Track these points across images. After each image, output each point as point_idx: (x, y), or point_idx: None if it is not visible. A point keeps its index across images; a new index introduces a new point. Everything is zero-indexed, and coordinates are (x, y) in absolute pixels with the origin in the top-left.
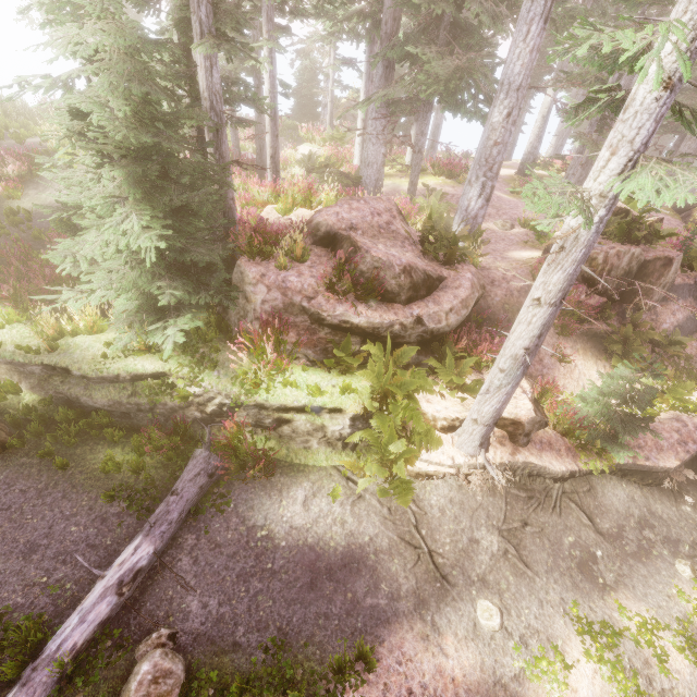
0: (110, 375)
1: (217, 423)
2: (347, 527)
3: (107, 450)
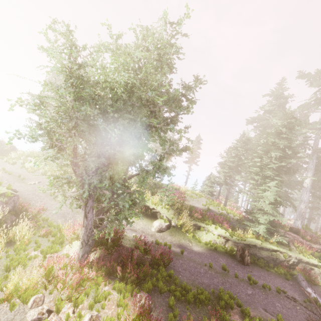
0: (268, 248)
1: (291, 268)
2: None
3: (270, 269)
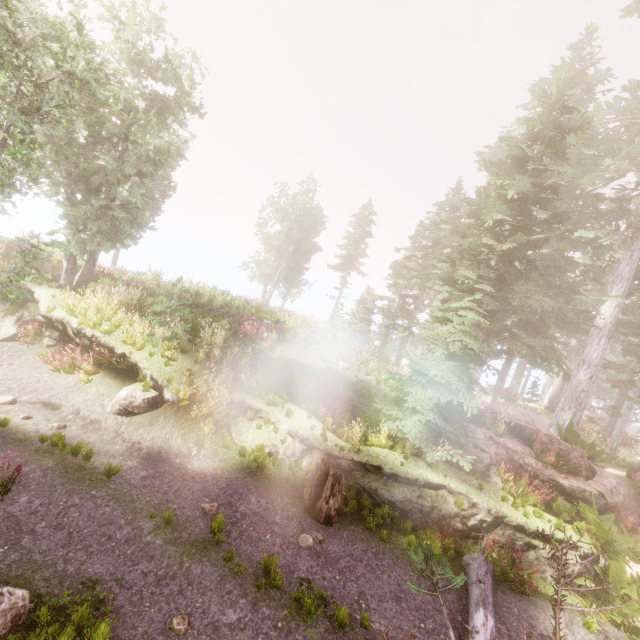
0: (412, 477)
1: (471, 537)
2: None
3: (400, 536)
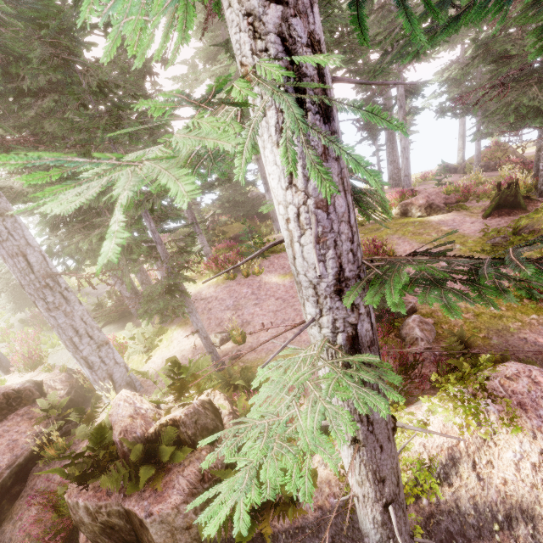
0: None
1: None
2: None
3: None
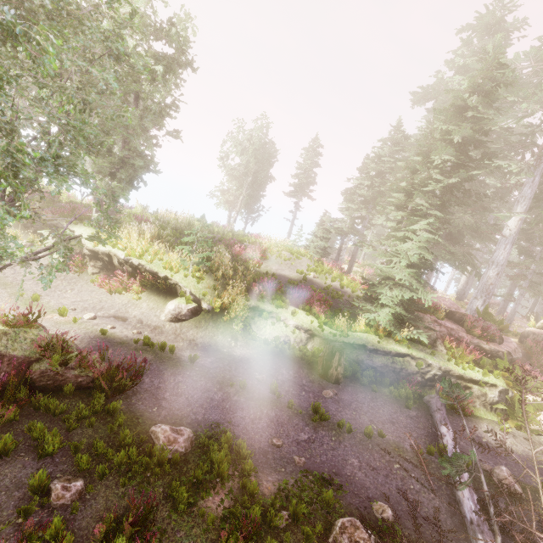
0: (387, 350)
1: (427, 385)
2: (519, 447)
3: (383, 388)
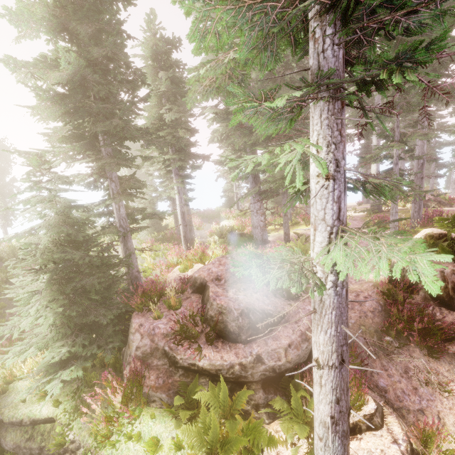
0: (17, 420)
1: None
2: None
3: None
